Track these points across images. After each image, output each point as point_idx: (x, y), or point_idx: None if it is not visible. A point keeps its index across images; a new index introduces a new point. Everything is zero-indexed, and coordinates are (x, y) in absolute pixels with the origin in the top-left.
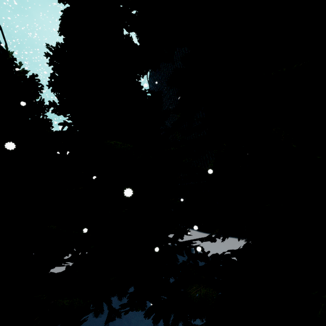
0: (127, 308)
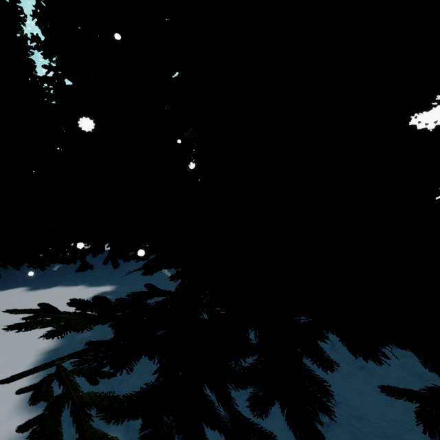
0: (101, 267)
